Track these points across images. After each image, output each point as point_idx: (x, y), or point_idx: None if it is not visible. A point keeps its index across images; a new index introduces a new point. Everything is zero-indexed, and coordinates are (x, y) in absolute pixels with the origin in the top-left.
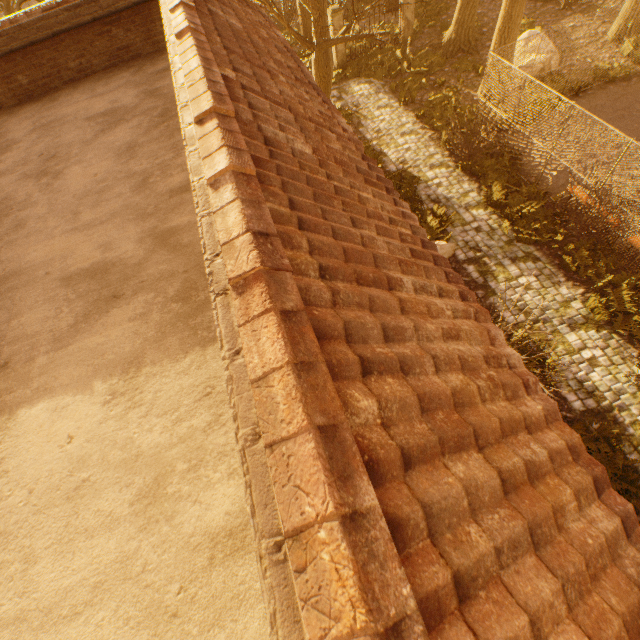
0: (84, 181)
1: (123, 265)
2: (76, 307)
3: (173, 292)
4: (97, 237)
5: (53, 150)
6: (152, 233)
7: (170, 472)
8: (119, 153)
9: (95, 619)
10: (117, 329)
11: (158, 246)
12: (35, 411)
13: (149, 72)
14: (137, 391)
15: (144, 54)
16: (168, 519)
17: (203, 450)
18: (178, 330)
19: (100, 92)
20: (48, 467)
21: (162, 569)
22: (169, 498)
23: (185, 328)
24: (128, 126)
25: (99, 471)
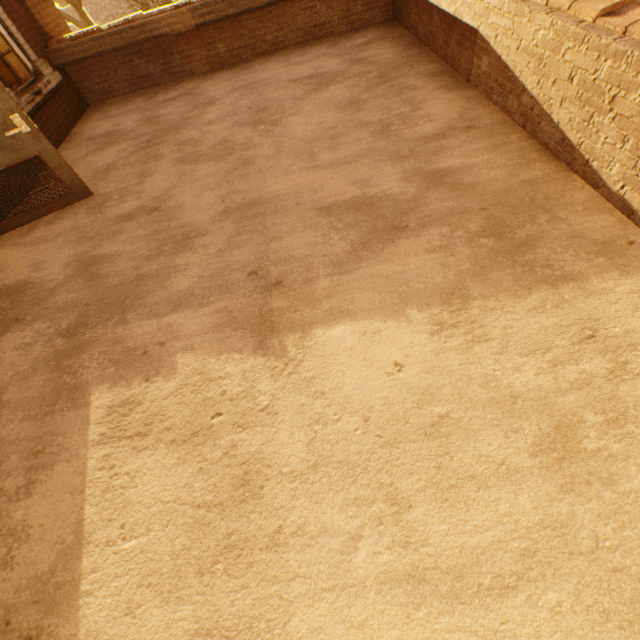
0: (309, 128)
1: (392, 200)
2: (347, 235)
3: (475, 228)
4: (346, 174)
5: (262, 104)
6: (417, 173)
7: (576, 423)
8: (341, 107)
9: (544, 601)
10: (413, 259)
11: (431, 184)
12: (336, 332)
13: (347, 46)
14: (474, 324)
15: (335, 33)
16: (605, 482)
17: (618, 402)
18: (503, 265)
19: (297, 61)
20: (379, 395)
21: (631, 550)
22: (592, 455)
23: (512, 264)
24: (342, 86)
25: (459, 408)
